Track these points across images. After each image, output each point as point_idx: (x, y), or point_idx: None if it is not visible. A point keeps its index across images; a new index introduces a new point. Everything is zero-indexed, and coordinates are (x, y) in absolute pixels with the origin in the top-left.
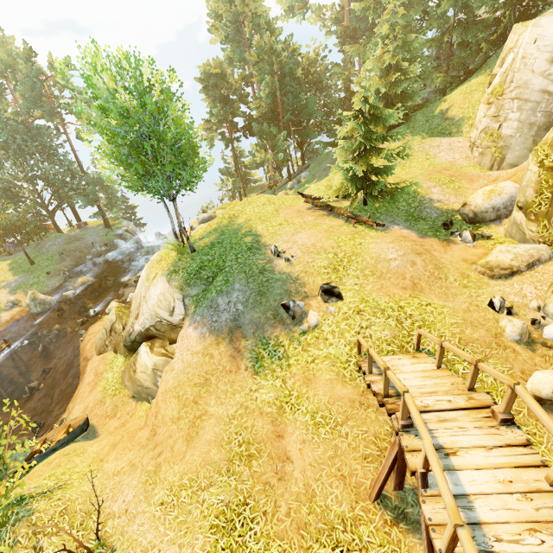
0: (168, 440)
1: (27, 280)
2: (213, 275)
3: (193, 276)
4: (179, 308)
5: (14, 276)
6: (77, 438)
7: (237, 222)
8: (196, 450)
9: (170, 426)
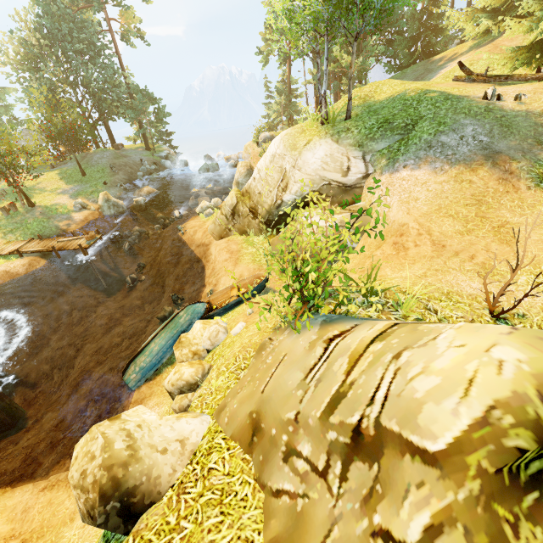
0: (473, 246)
1: (84, 188)
2: (413, 122)
3: (378, 130)
4: (357, 166)
5: (67, 185)
6: (258, 294)
7: (377, 99)
8: (529, 248)
9: (462, 237)
